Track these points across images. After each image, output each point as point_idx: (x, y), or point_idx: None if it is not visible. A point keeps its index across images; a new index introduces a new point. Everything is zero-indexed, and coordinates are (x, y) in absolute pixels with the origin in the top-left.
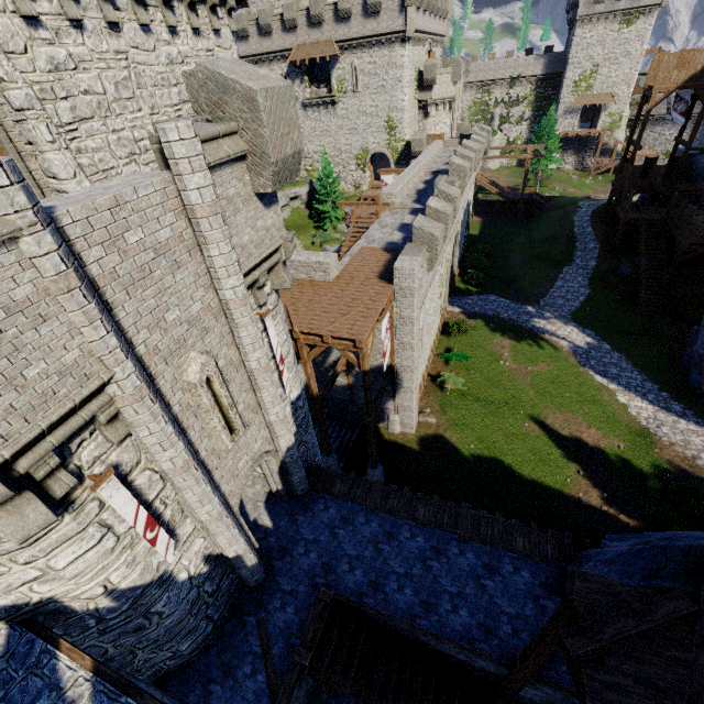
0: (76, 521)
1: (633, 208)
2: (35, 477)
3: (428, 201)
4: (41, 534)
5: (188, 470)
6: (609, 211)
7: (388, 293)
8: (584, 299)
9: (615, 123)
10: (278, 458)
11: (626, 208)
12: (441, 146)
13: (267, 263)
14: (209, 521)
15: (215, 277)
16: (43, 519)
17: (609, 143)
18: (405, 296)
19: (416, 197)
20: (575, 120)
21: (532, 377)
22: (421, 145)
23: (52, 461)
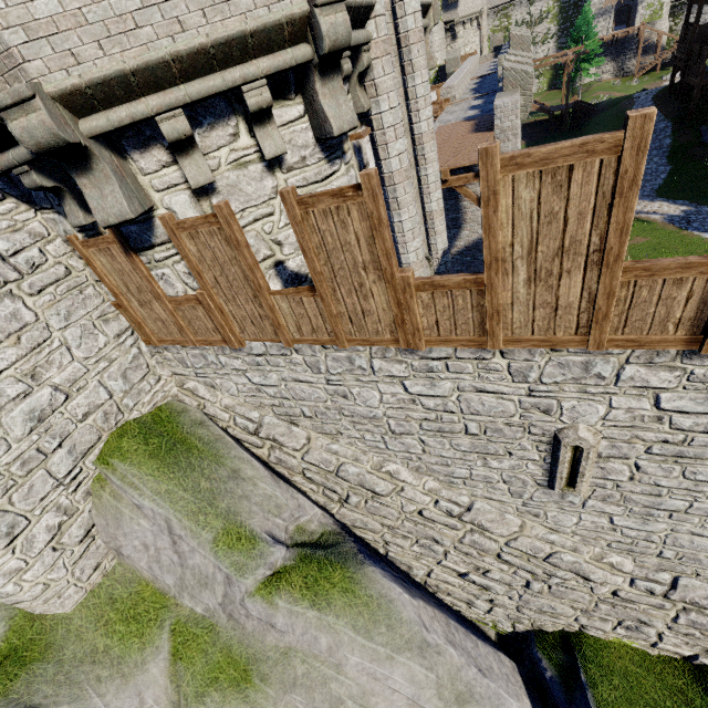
0: (346, 178)
1: (705, 73)
2: (343, 69)
3: (506, 57)
4: (328, 173)
5: (409, 178)
6: (674, 91)
7: (491, 135)
8: (666, 176)
9: (655, 14)
10: (433, 268)
11: (700, 69)
12: (478, 60)
13: (423, 20)
14: (414, 266)
15: (398, 0)
16: (350, 117)
17: (652, 38)
18: (507, 140)
19: (473, 92)
20: (609, 21)
21: (630, 250)
22: (456, 64)
23: (348, 63)
